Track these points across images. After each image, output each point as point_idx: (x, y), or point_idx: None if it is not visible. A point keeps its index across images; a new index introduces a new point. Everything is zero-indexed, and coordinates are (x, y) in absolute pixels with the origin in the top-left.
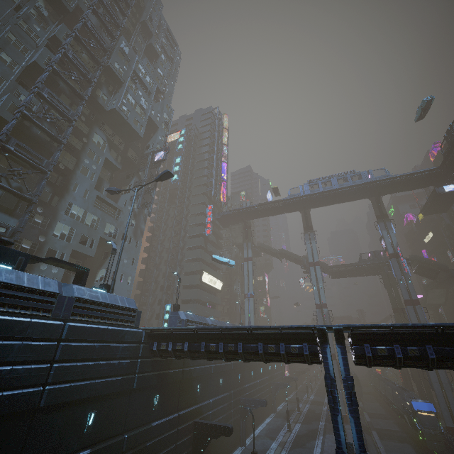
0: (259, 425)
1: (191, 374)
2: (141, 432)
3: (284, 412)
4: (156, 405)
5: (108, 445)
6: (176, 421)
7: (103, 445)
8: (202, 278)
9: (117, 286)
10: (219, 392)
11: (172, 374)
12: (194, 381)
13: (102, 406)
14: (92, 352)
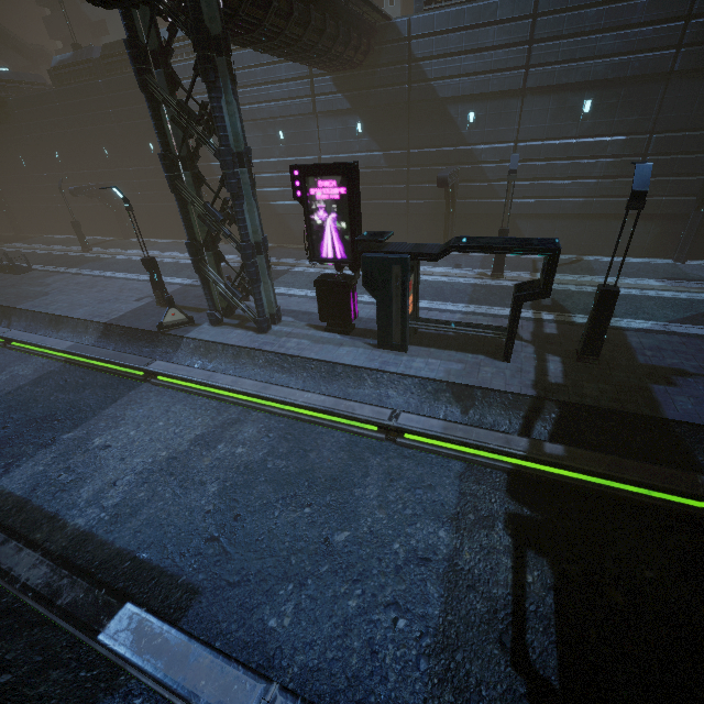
0: None
1: (433, 94)
2: (339, 158)
3: None
4: (361, 135)
5: (302, 159)
6: (401, 159)
7: (299, 158)
8: None
9: None
10: (570, 133)
11: (381, 95)
12: (454, 107)
13: (289, 127)
14: (256, 78)
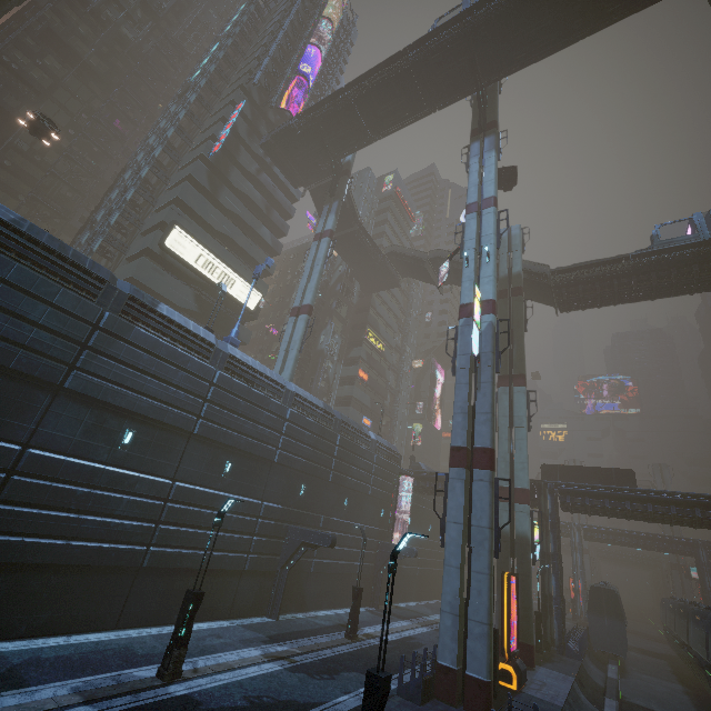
0: (126, 629)
1: None
2: None
3: (309, 623)
4: None
5: None
6: None
7: None
8: (169, 241)
9: None
10: None
11: None
12: None
13: None
14: None
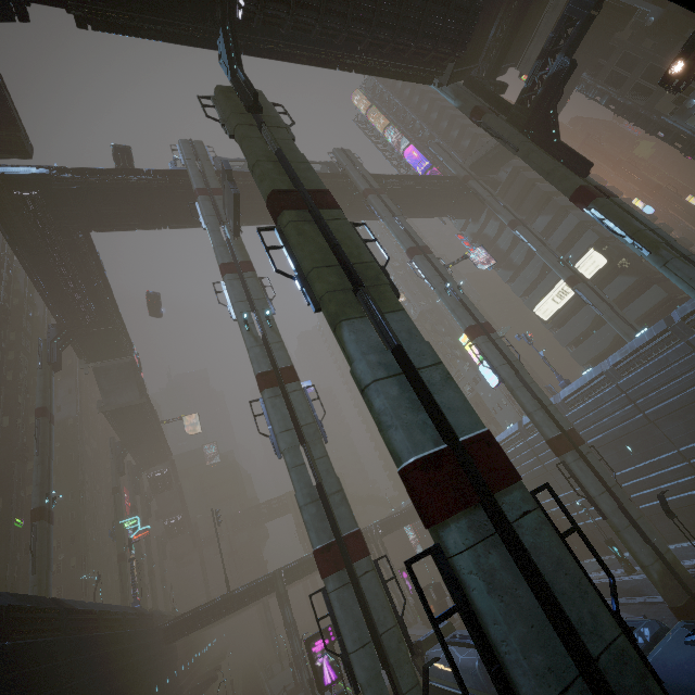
0: (674, 544)
1: None
2: None
3: None
4: None
5: None
6: None
7: None
8: (543, 317)
9: (503, 415)
10: None
11: None
12: None
13: None
14: None
